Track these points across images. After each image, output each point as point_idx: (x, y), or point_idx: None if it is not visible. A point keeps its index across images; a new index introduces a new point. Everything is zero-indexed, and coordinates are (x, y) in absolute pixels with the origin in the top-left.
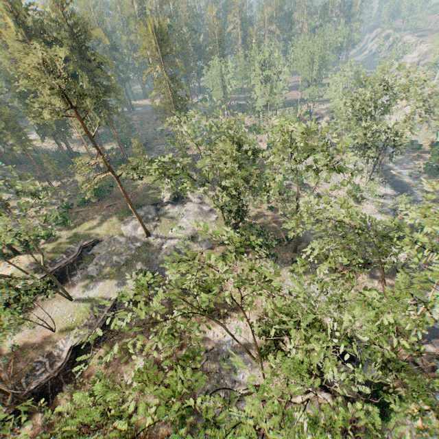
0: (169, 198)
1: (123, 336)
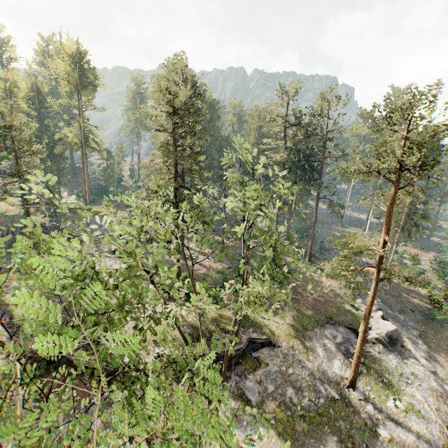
0: (384, 335)
1: None
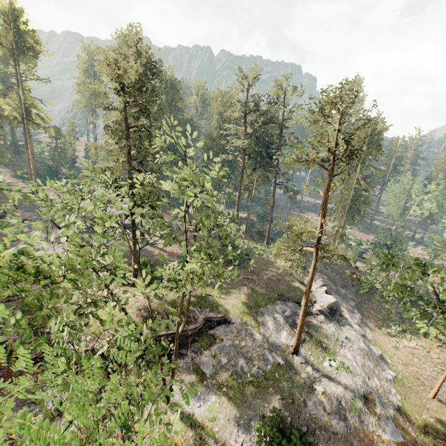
0: (326, 307)
1: None
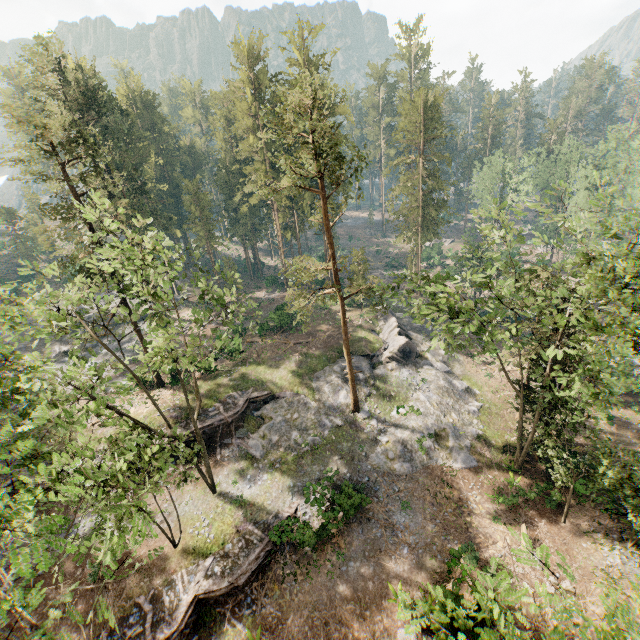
0: (396, 352)
1: (286, 611)
